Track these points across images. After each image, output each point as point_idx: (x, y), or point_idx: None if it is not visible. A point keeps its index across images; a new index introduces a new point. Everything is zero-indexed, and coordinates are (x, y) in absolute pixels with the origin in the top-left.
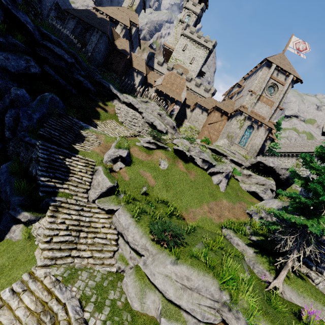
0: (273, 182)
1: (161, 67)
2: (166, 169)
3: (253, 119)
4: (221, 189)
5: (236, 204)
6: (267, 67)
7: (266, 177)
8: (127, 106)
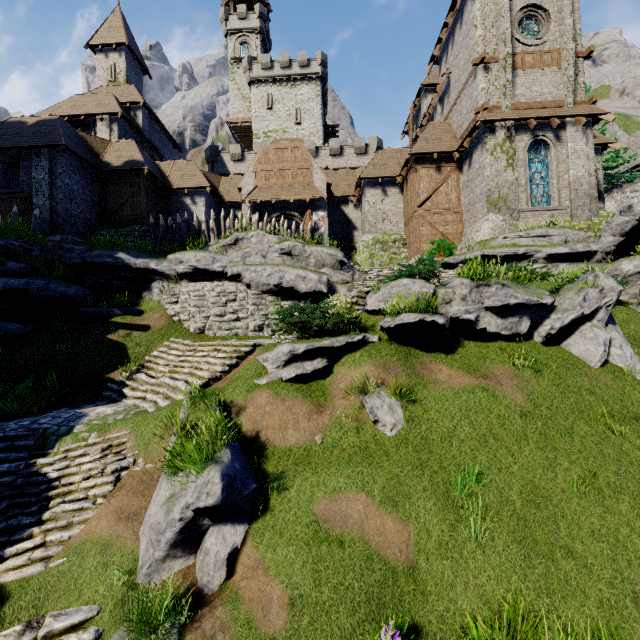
0: None
1: (244, 164)
2: (406, 423)
3: (533, 121)
4: (633, 371)
5: None
6: None
7: None
8: (193, 282)
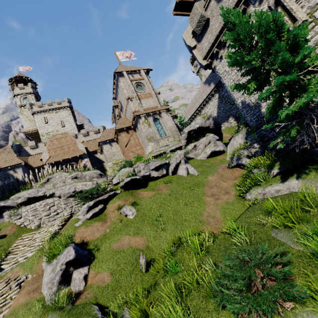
0: (212, 134)
1: (39, 149)
2: (136, 212)
3: (151, 113)
4: (195, 173)
5: (218, 170)
6: (121, 77)
7: (204, 137)
8: (28, 205)
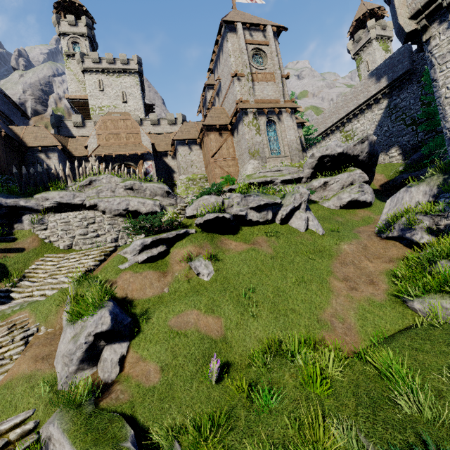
0: (359, 171)
1: (86, 129)
2: (215, 272)
3: (266, 110)
4: (318, 231)
5: (360, 237)
6: (231, 32)
7: (344, 171)
8: (58, 213)
